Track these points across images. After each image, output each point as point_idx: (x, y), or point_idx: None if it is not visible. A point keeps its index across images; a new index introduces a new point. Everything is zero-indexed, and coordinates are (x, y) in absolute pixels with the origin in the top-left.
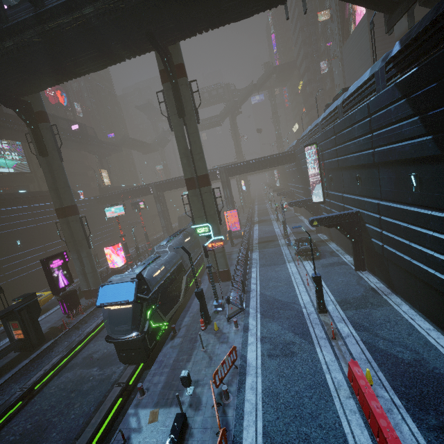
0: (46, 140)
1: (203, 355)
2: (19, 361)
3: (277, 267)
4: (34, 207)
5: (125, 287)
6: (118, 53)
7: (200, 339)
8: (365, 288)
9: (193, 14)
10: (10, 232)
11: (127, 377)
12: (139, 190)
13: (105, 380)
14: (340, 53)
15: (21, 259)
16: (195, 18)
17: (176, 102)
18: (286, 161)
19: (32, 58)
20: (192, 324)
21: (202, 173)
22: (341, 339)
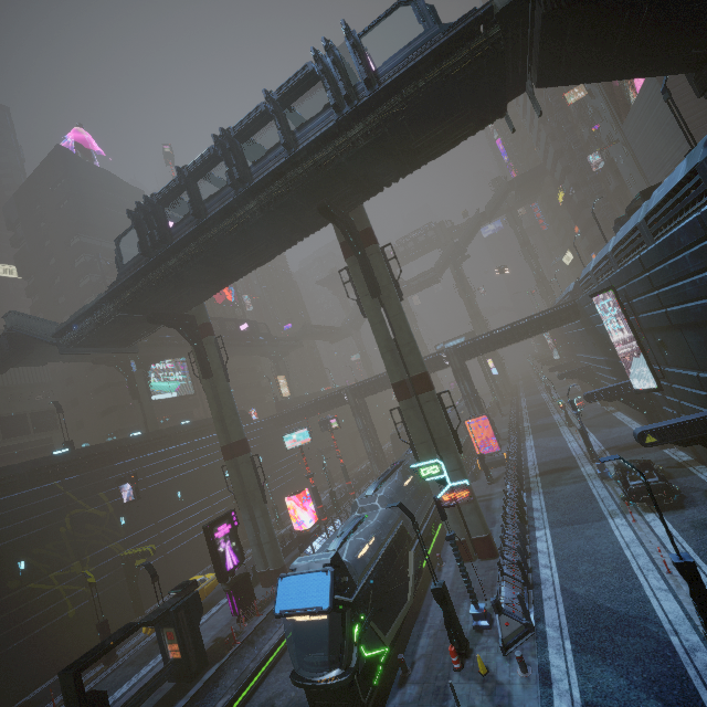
0: (211, 357)
1: None
2: (174, 701)
3: (587, 528)
4: (198, 442)
5: (315, 581)
6: (287, 238)
7: (454, 695)
8: None
9: (375, 169)
10: (171, 481)
11: None
12: (329, 400)
13: None
14: (620, 134)
15: (182, 520)
16: (378, 173)
17: (366, 279)
18: (561, 320)
19: (195, 270)
20: (435, 653)
21: (417, 372)
22: None
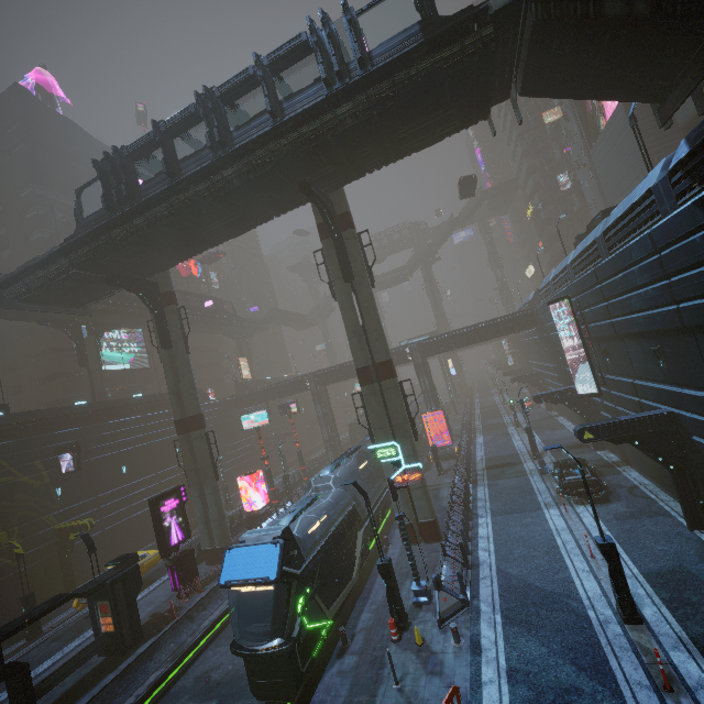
0: (172, 327)
1: (397, 698)
2: (103, 674)
3: (525, 517)
4: (149, 416)
5: (263, 553)
6: (264, 212)
7: (390, 663)
8: None
9: (359, 152)
10: (116, 455)
11: None
12: (291, 385)
13: None
14: (587, 158)
15: (125, 495)
16: (362, 157)
17: (340, 262)
18: (519, 326)
19: (163, 233)
20: (375, 627)
21: (381, 359)
22: (686, 693)
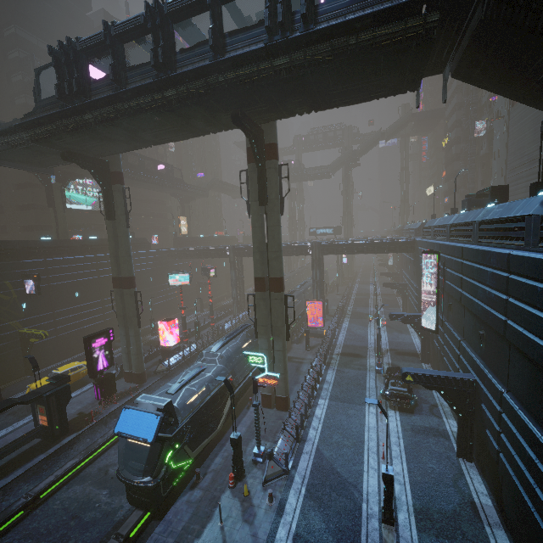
0: (117, 203)
1: (218, 534)
2: (36, 454)
3: (351, 408)
4: (100, 256)
5: (147, 419)
6: (201, 128)
7: (219, 511)
8: (462, 499)
9: (291, 99)
10: (71, 283)
11: (129, 527)
12: (215, 251)
13: (109, 515)
14: (507, 112)
15: (76, 313)
16: (294, 102)
17: (258, 189)
18: (400, 249)
19: (110, 130)
20: (221, 471)
21: (275, 275)
22: None
